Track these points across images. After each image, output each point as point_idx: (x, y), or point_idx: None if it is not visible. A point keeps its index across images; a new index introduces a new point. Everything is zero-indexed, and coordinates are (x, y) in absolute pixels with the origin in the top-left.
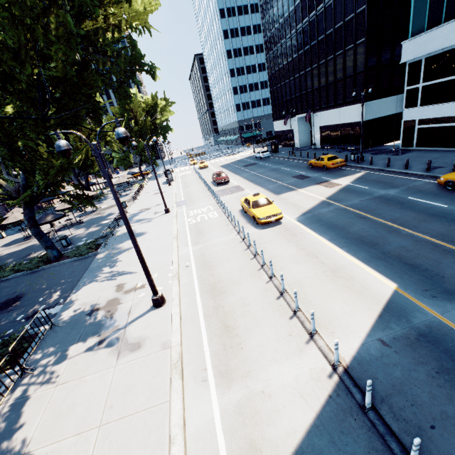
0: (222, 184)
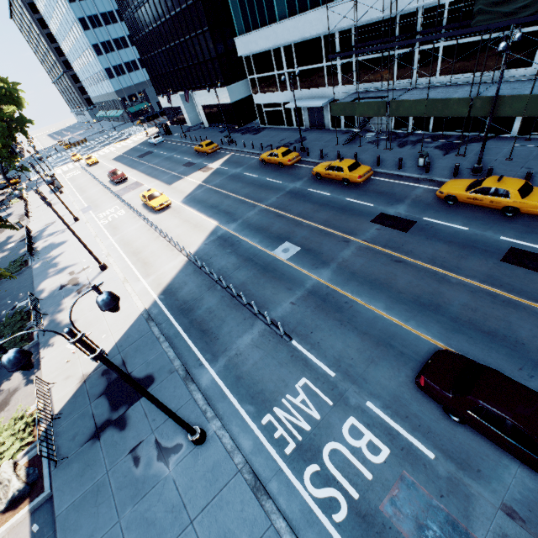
0: (121, 182)
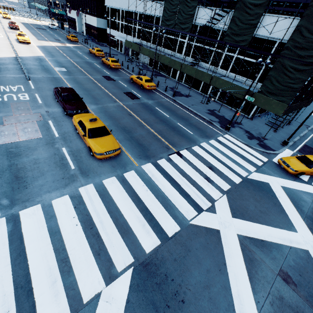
0: (14, 29)
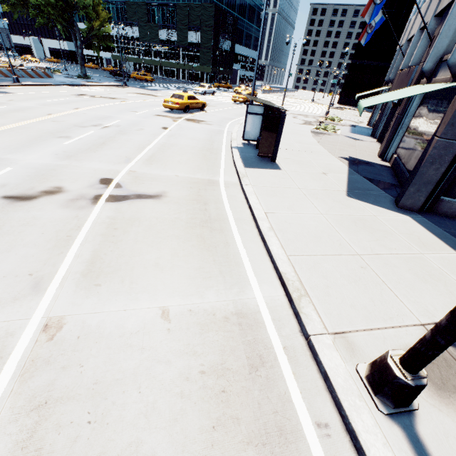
0: None
